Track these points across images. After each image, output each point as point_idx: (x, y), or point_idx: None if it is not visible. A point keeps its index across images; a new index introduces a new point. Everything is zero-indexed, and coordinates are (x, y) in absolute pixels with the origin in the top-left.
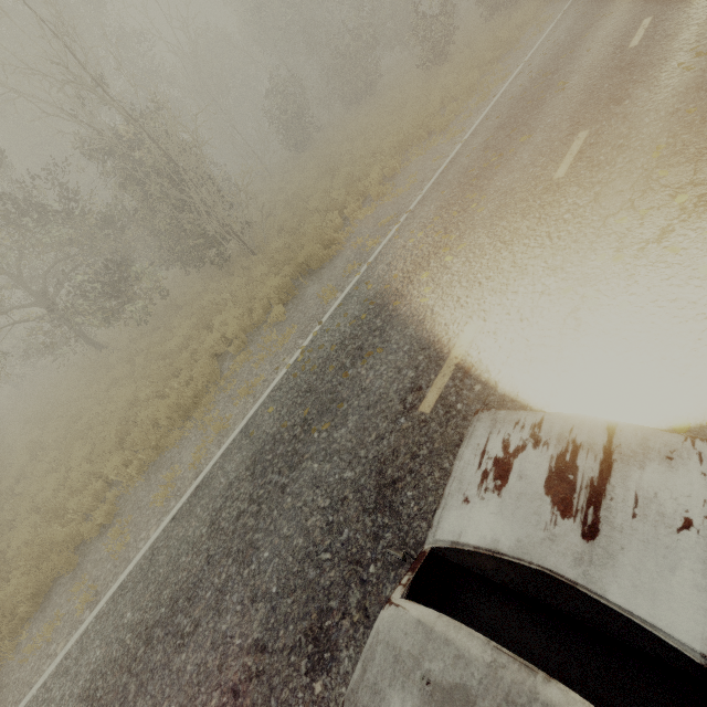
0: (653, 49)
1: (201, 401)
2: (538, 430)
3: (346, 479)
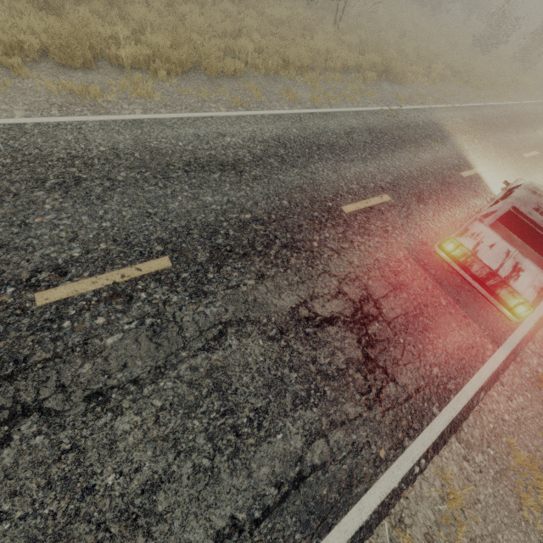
0: None
1: (310, 73)
2: None
3: (427, 169)
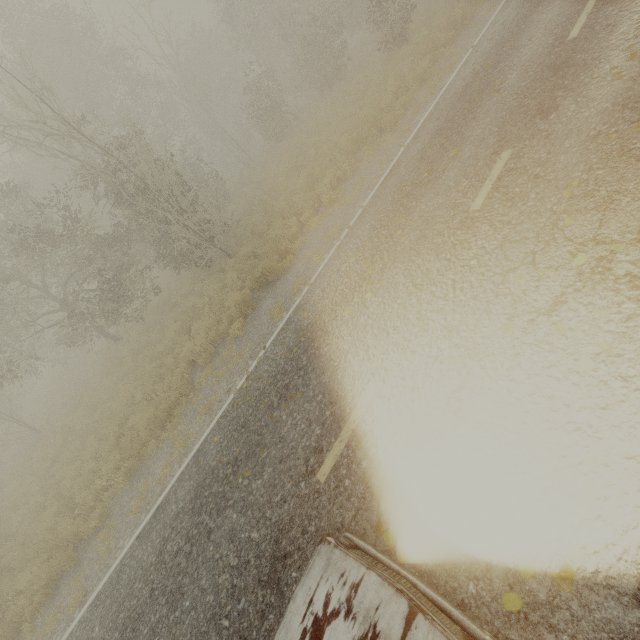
0: (590, 43)
1: (174, 413)
2: (354, 594)
3: (252, 540)
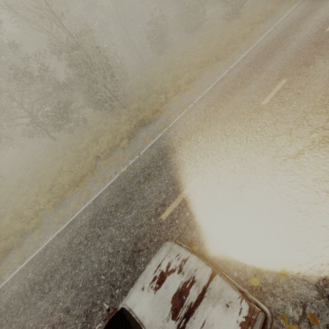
0: None
1: (84, 179)
2: (183, 263)
3: (122, 242)
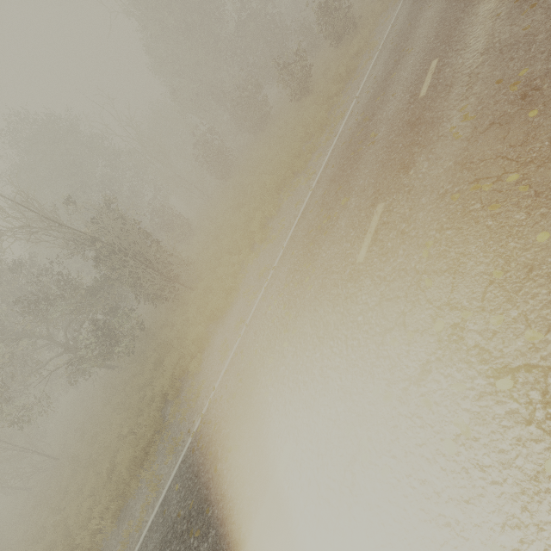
0: (435, 102)
1: (150, 451)
2: None
3: None
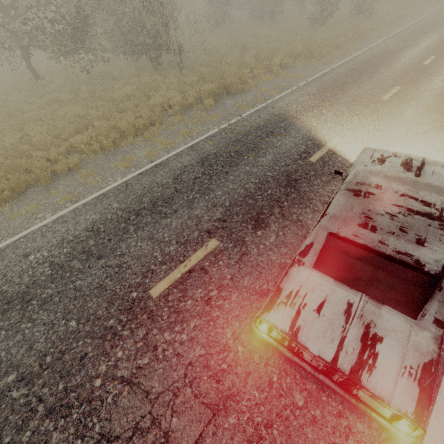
0: (434, 69)
1: (149, 129)
2: (395, 154)
3: (268, 175)
